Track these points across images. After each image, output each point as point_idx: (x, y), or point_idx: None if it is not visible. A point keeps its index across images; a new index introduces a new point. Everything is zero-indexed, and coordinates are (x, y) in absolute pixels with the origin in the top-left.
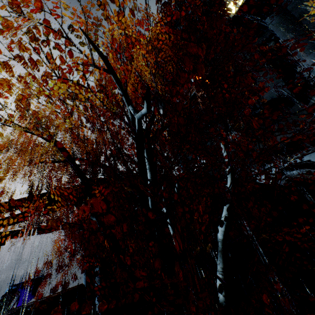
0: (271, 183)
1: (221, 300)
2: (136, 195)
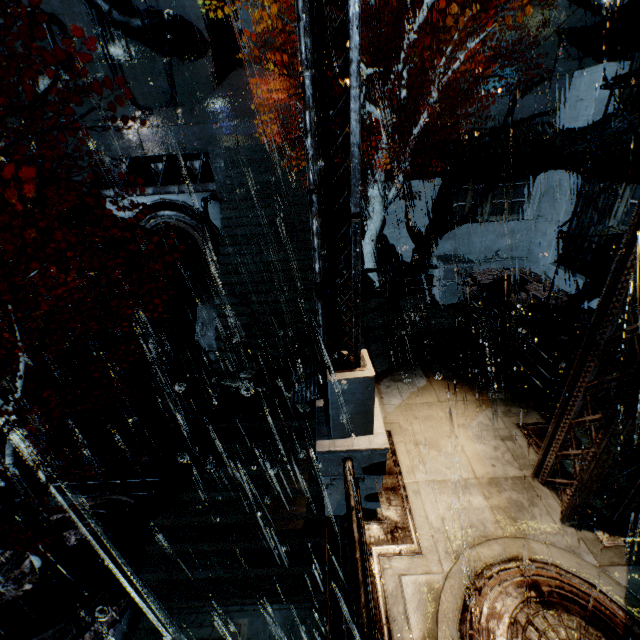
0: (133, 221)
1: (13, 475)
2: None
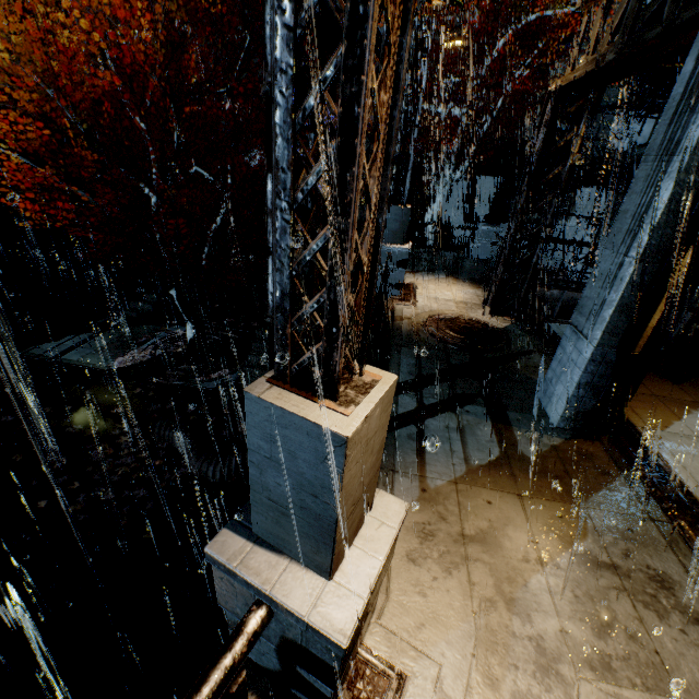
0: (257, 169)
1: (204, 265)
2: (135, 181)
